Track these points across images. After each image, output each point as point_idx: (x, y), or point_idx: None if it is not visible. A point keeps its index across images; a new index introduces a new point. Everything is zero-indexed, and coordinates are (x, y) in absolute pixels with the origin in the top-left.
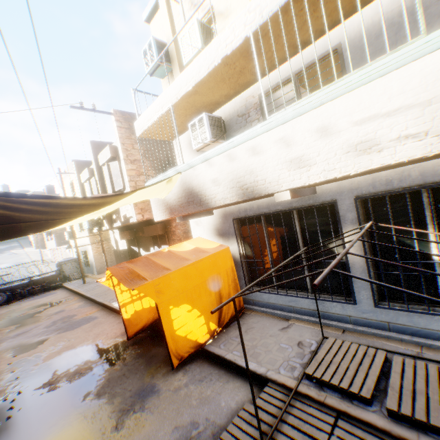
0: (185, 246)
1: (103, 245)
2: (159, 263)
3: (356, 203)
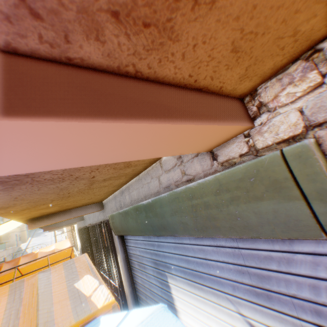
0: (52, 247)
1: (73, 233)
2: (19, 263)
3: (87, 228)
